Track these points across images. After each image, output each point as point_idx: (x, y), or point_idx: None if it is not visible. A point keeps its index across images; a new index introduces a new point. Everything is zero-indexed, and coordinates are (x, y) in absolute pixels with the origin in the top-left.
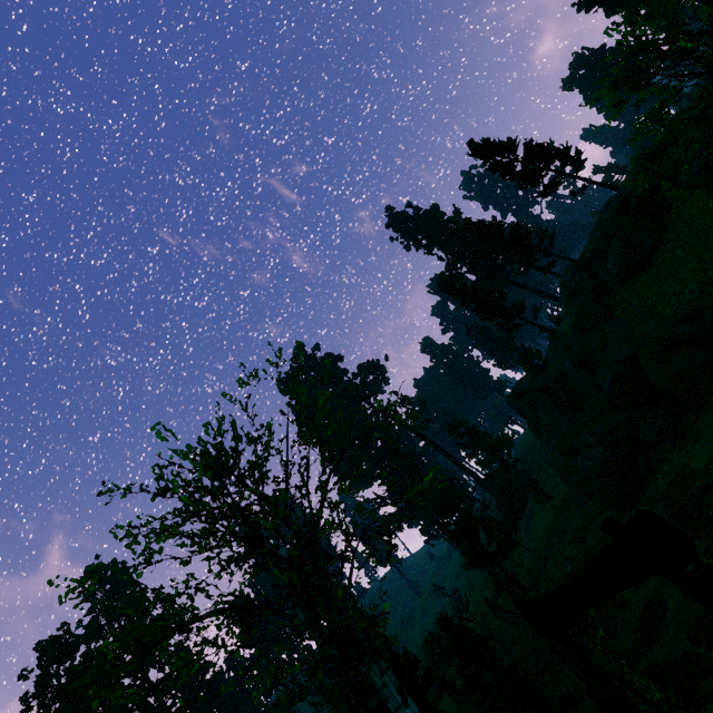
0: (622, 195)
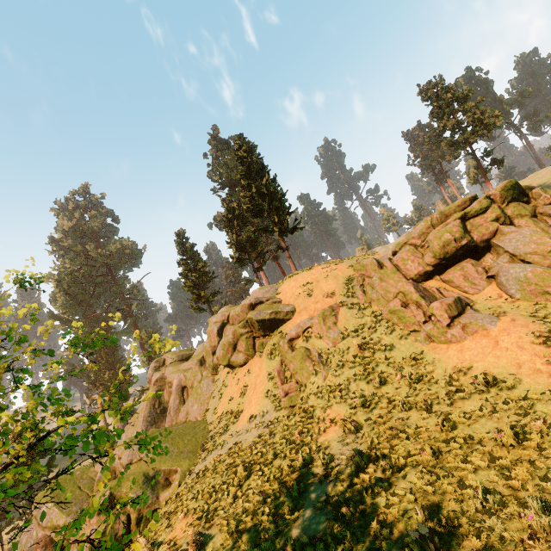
0: (259, 297)
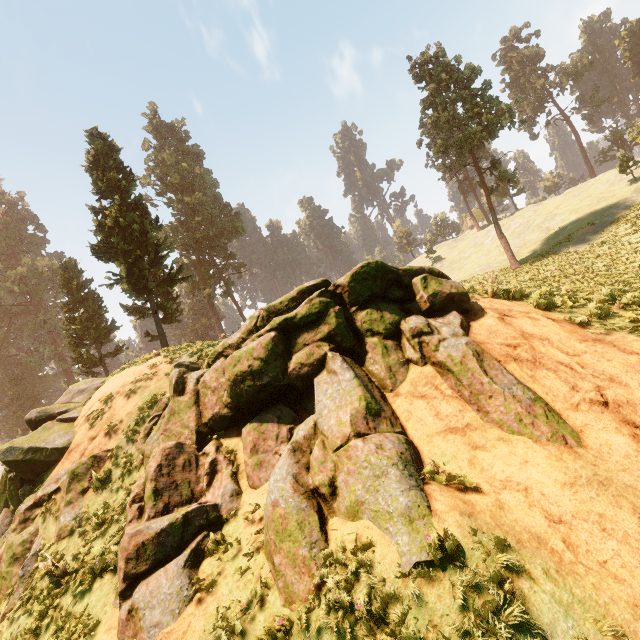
0: (48, 409)
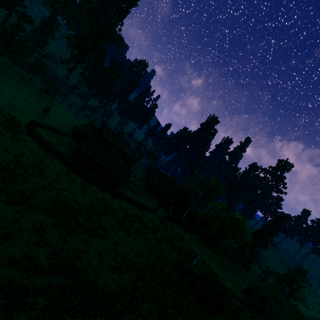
0: None
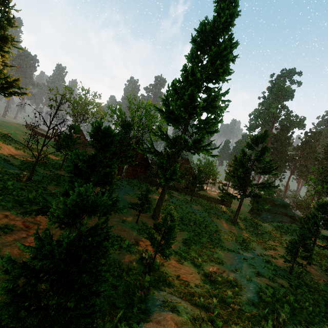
0: None
